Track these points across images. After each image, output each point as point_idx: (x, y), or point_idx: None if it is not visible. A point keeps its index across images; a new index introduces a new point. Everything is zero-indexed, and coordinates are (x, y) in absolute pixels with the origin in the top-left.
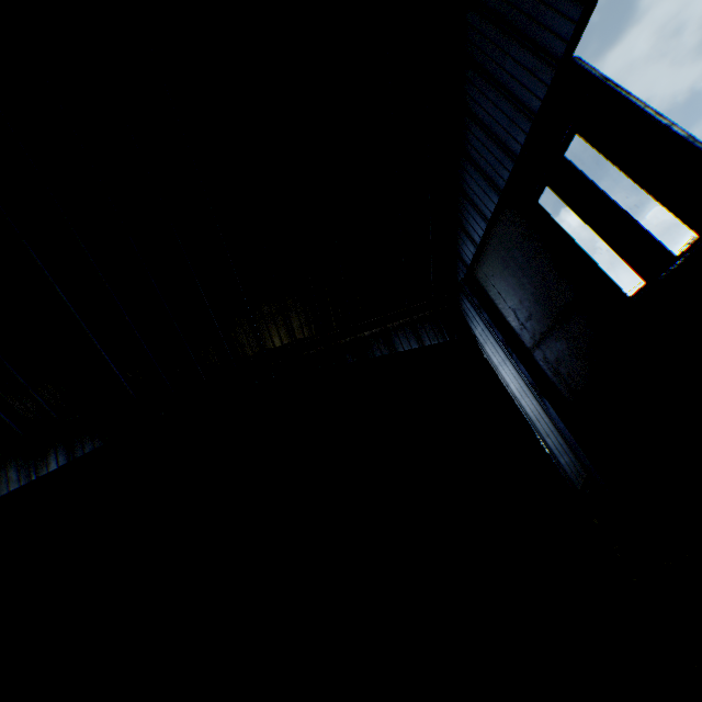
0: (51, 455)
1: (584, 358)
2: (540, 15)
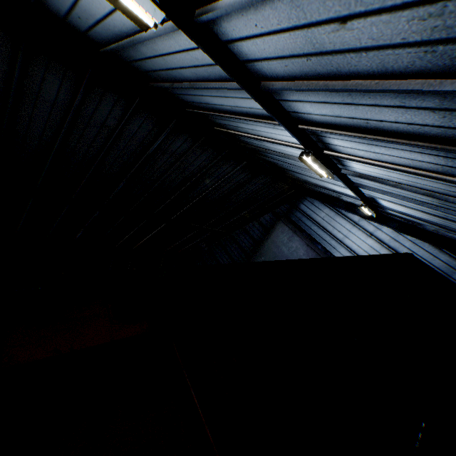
0: None
1: None
2: None
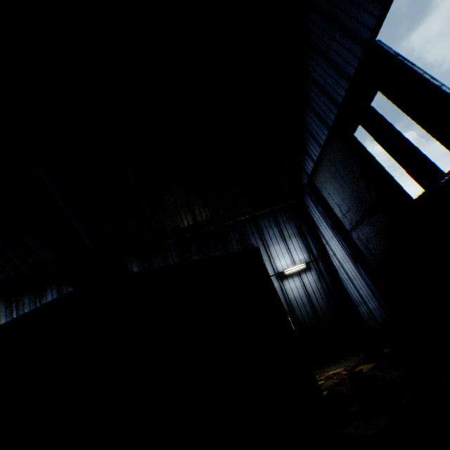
0: (48, 290)
1: (384, 238)
2: (354, 13)
